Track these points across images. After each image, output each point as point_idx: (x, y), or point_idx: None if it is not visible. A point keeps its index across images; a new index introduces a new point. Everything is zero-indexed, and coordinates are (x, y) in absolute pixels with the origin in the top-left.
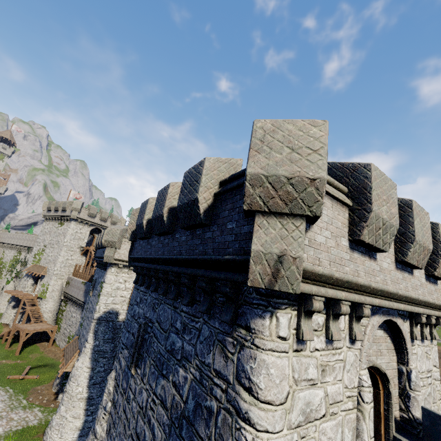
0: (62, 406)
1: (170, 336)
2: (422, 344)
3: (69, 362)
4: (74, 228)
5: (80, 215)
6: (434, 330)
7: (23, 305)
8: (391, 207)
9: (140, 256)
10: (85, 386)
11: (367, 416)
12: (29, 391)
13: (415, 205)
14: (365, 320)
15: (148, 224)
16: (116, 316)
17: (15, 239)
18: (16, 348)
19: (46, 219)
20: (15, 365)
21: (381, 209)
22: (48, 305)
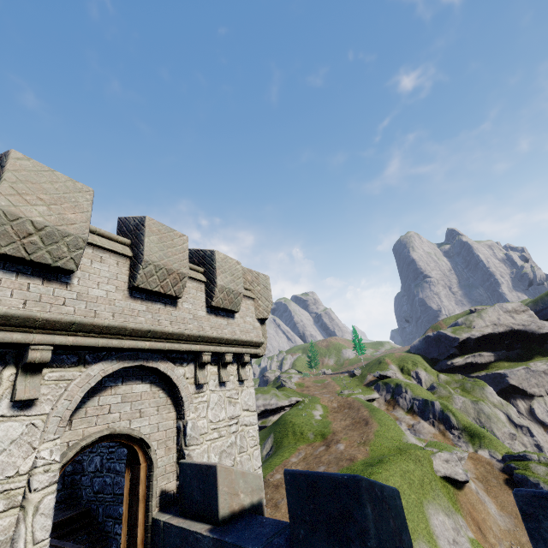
0: None
1: None
2: (222, 388)
3: None
4: None
5: None
6: (242, 370)
7: None
8: (67, 212)
9: None
10: None
11: (31, 511)
12: None
13: (150, 222)
14: (73, 371)
15: None
16: None
17: None
18: None
19: None
20: None
21: (25, 208)
22: None
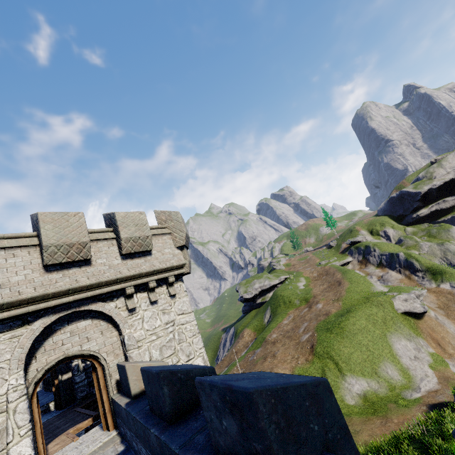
0: None
1: None
2: (154, 306)
3: None
4: None
5: None
6: (171, 288)
7: None
8: None
9: None
10: None
11: (11, 413)
12: None
13: (43, 216)
14: (21, 330)
15: None
16: None
17: None
18: None
19: None
20: None
21: None
22: None
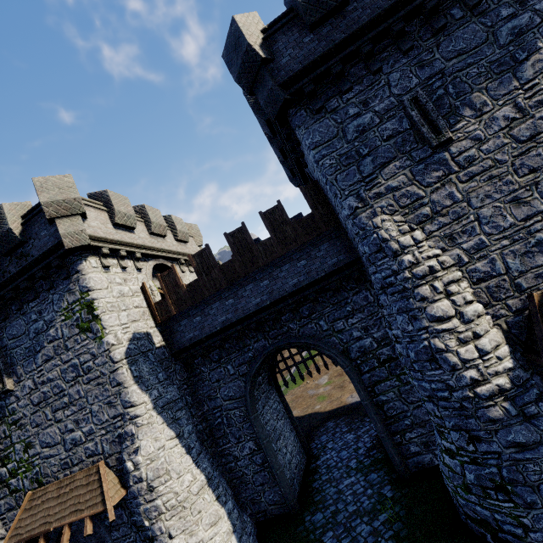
0: (175, 541)
1: (501, 32)
2: None
3: (106, 486)
4: None
5: None
6: None
7: None
8: None
9: (339, 39)
10: (191, 466)
11: None
12: None
13: None
14: None
15: None
16: (149, 341)
17: None
18: None
19: None
20: None
21: None
22: None
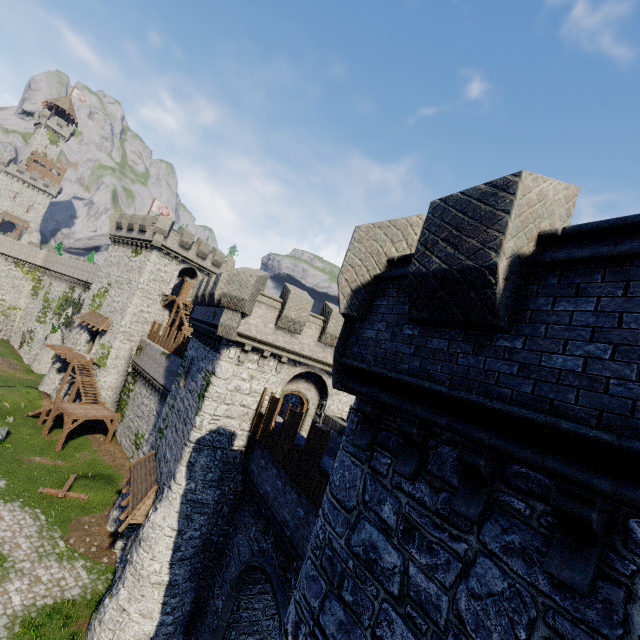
0: (122, 590)
1: None
2: None
3: (140, 505)
4: (155, 262)
5: (167, 242)
6: None
7: (72, 370)
8: None
9: (429, 385)
10: (165, 562)
11: None
12: (71, 524)
13: None
14: None
15: (509, 277)
16: (230, 441)
17: (67, 267)
18: (57, 437)
19: (114, 241)
20: (53, 468)
21: None
22: (108, 378)
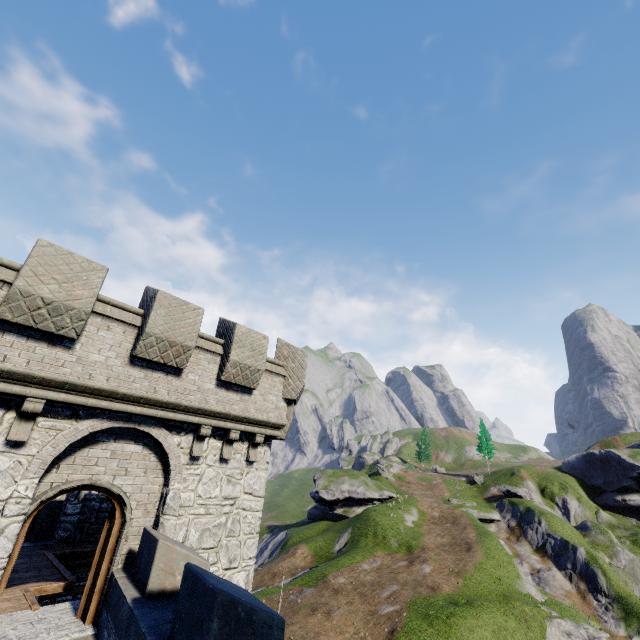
0: None
1: None
2: (223, 465)
3: None
4: None
5: None
6: (253, 450)
7: None
8: (76, 289)
9: None
10: None
11: None
12: None
13: (162, 296)
14: (65, 423)
15: None
16: None
17: None
18: None
19: None
20: None
21: (38, 287)
22: None
